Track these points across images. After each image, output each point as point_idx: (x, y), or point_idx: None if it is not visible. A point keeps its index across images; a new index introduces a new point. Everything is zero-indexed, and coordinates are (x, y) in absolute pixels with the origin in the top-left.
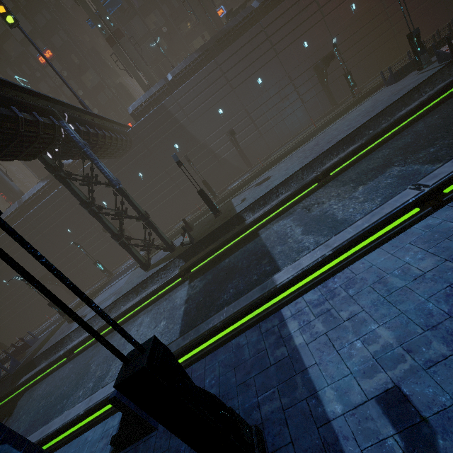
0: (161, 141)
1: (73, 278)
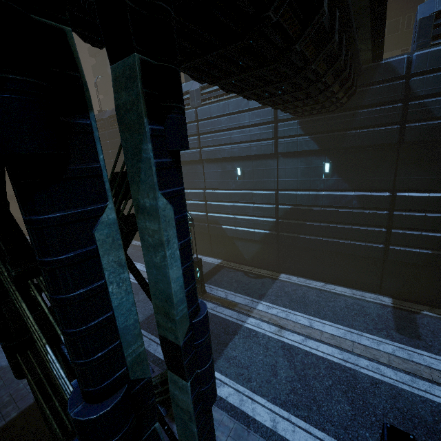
0: None
1: None
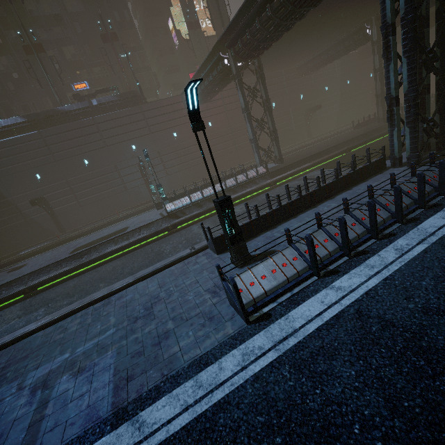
0: None
1: None
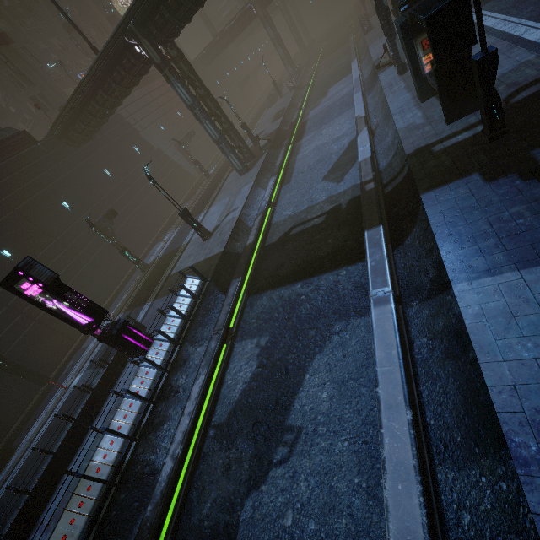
0: (121, 139)
1: (27, 349)
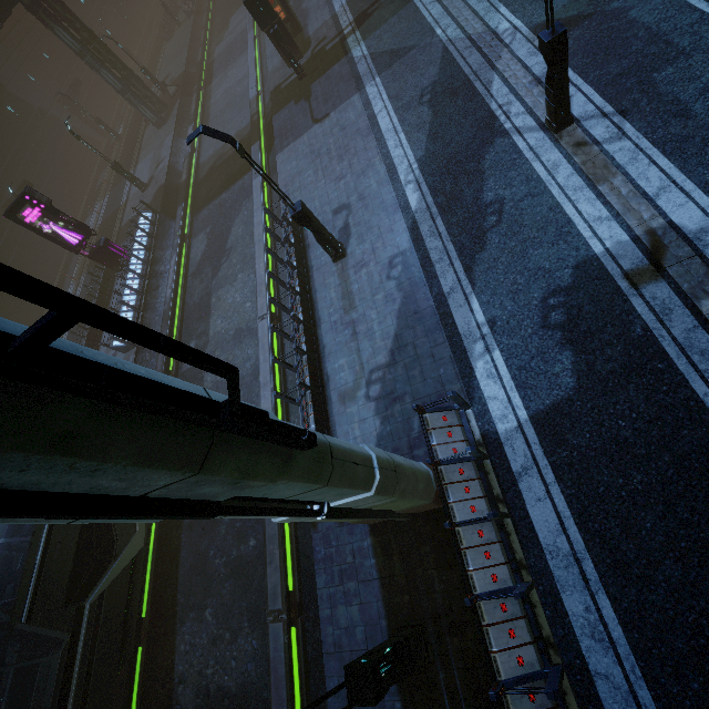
0: None
1: None
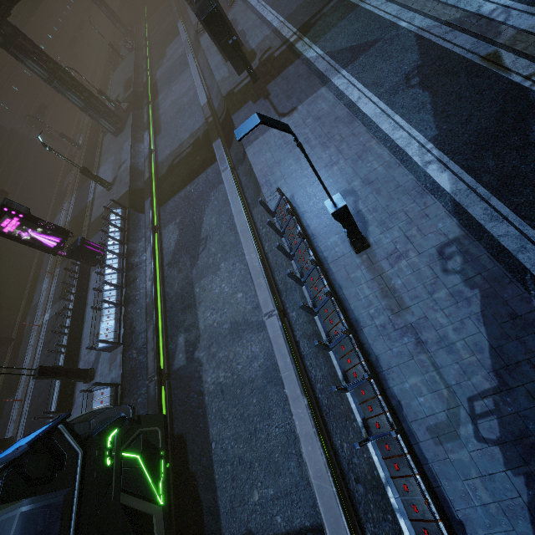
0: None
1: None
